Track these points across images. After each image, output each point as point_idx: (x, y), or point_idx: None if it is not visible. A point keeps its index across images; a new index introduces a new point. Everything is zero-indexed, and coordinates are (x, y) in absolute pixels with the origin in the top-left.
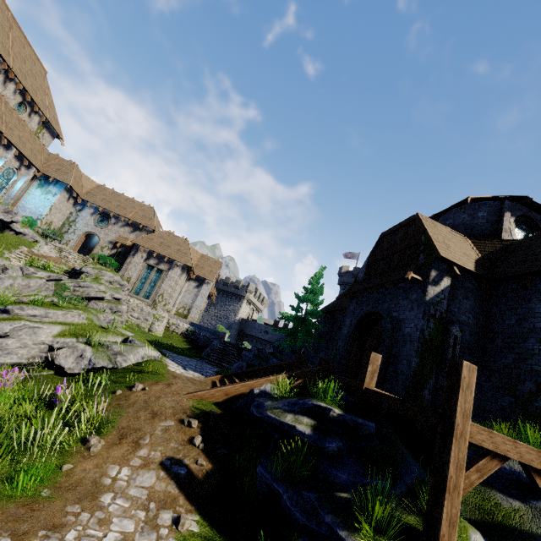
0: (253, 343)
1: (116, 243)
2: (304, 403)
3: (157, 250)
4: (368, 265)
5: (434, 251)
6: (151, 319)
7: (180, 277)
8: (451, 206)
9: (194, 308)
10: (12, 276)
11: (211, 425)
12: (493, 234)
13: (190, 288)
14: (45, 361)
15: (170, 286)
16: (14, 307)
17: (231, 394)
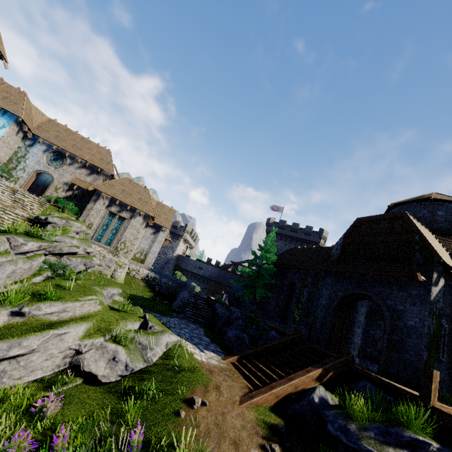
0: (188, 277)
1: (71, 185)
2: (400, 435)
3: (120, 198)
4: (343, 244)
5: (434, 255)
6: (113, 266)
7: (142, 226)
8: (412, 201)
9: (151, 253)
10: (11, 260)
11: (288, 446)
12: (450, 232)
13: (147, 234)
14: (68, 366)
15: (132, 234)
16: (31, 308)
17: (280, 396)
